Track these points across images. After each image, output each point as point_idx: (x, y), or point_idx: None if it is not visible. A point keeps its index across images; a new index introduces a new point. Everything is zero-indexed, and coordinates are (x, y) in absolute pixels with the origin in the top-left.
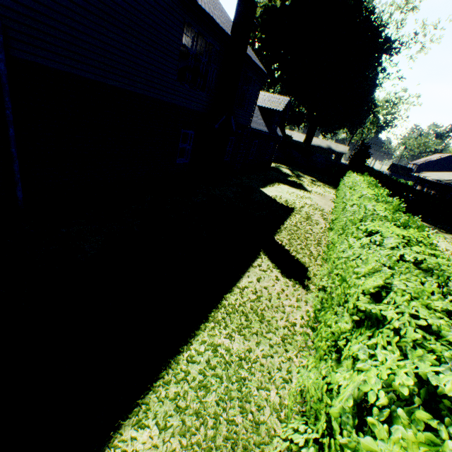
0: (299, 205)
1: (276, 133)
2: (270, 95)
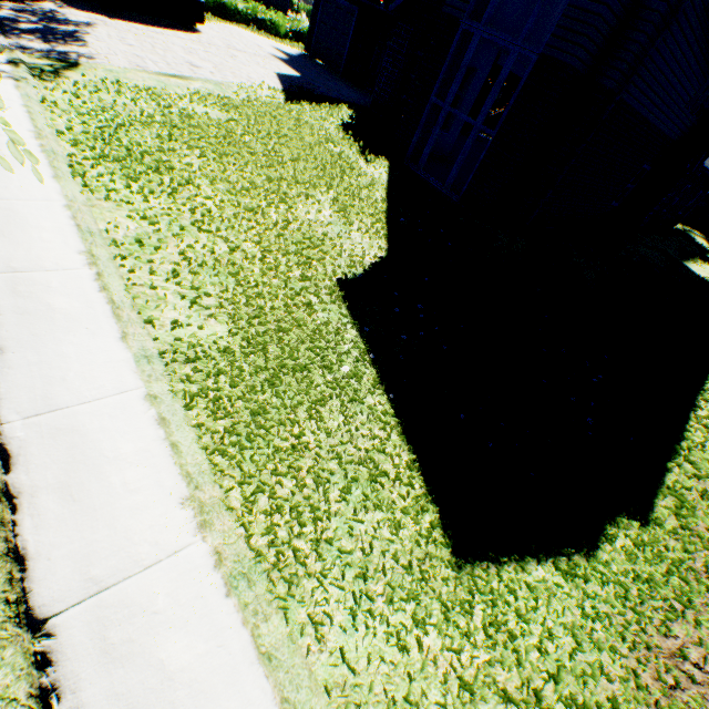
0: None
1: None
2: None
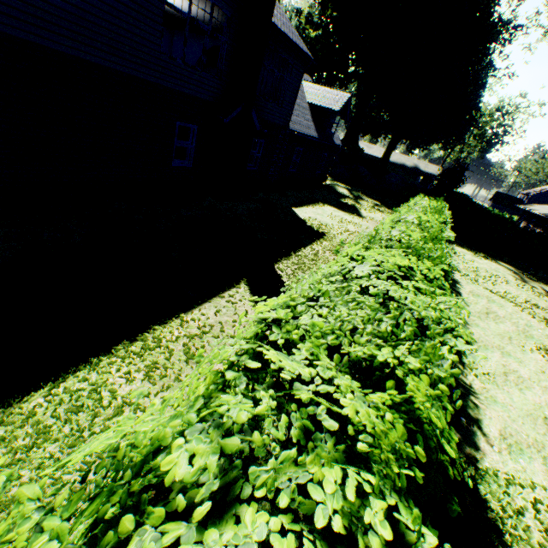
0: (337, 232)
1: (332, 140)
2: (326, 90)
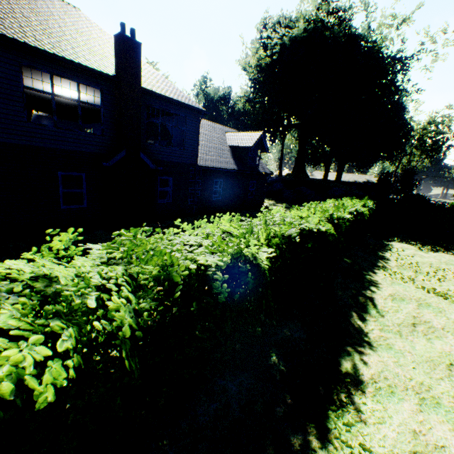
0: None
1: (256, 170)
2: (242, 134)
